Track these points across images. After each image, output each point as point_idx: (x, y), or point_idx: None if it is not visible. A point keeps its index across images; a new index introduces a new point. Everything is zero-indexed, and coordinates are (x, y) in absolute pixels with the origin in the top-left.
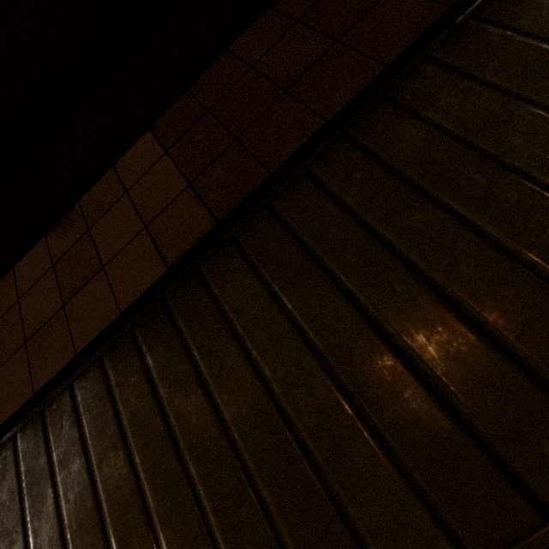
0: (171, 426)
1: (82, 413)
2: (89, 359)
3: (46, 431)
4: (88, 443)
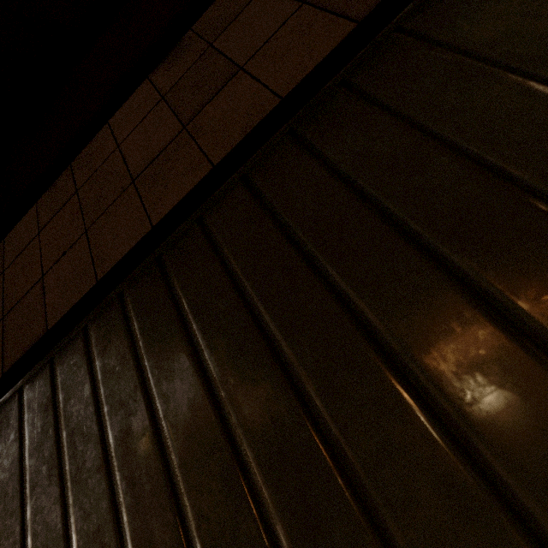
0: (397, 218)
1: (223, 244)
2: (224, 184)
3: (167, 277)
4: (239, 274)
